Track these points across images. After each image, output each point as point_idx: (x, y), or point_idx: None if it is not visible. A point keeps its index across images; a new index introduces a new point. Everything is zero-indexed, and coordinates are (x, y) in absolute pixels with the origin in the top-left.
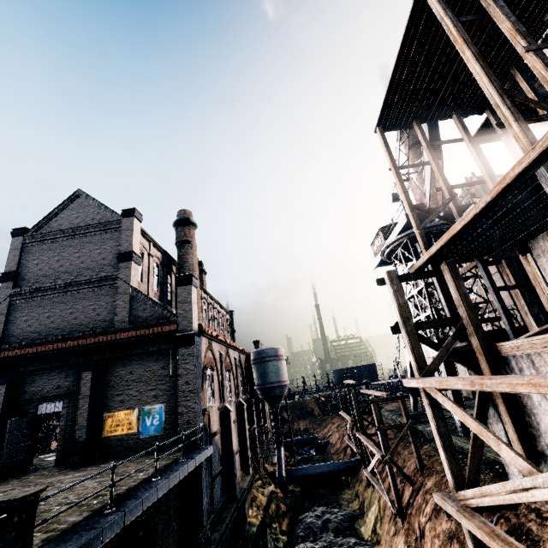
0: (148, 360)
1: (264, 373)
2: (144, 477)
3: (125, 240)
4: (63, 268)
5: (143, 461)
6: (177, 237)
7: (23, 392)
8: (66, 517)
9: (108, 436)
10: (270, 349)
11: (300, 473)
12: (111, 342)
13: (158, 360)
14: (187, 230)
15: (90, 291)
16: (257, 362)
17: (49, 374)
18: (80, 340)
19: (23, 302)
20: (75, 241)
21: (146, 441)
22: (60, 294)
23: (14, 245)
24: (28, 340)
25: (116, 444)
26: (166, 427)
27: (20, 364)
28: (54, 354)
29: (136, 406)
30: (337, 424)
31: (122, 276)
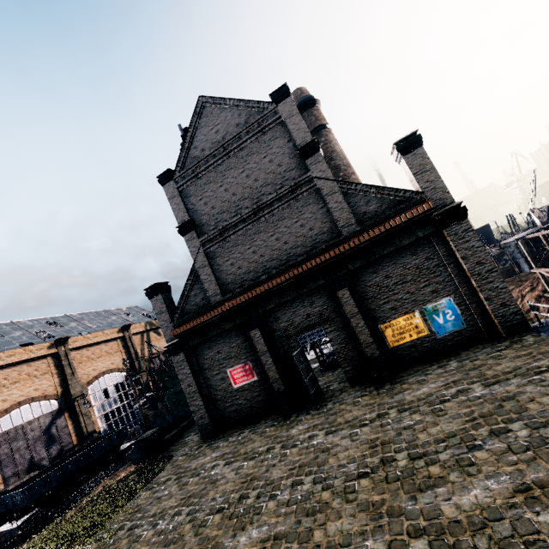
0: (403, 257)
1: None
2: None
3: (295, 130)
4: (238, 196)
5: (499, 356)
6: (308, 126)
7: (273, 331)
8: None
9: (395, 346)
10: None
11: None
12: (350, 251)
13: (417, 253)
14: (316, 112)
15: (285, 208)
16: None
17: (290, 307)
18: (311, 261)
19: (217, 248)
20: (232, 160)
21: (448, 339)
22: (253, 225)
23: (169, 193)
24: (247, 282)
25: (411, 351)
26: (467, 319)
27: (256, 306)
28: (286, 285)
29: (414, 308)
30: None
31: (317, 174)
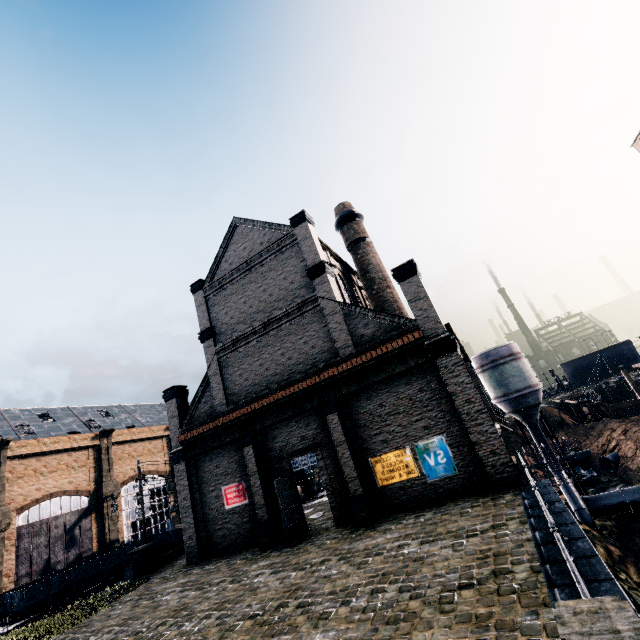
0: (397, 385)
1: (502, 381)
2: (525, 537)
3: (307, 252)
4: (254, 308)
5: (466, 512)
6: (347, 239)
7: (269, 450)
8: (511, 617)
9: (384, 485)
10: (499, 348)
11: (609, 502)
12: (344, 374)
13: (411, 382)
14: (356, 226)
15: (292, 324)
16: (486, 369)
17: (287, 426)
18: (307, 380)
19: (230, 357)
20: (253, 274)
21: (438, 485)
22: (263, 337)
23: (197, 301)
24: (251, 394)
25: (400, 494)
26: (459, 464)
27: (255, 421)
28: (284, 402)
29: (405, 444)
30: (621, 429)
31: (321, 294)
